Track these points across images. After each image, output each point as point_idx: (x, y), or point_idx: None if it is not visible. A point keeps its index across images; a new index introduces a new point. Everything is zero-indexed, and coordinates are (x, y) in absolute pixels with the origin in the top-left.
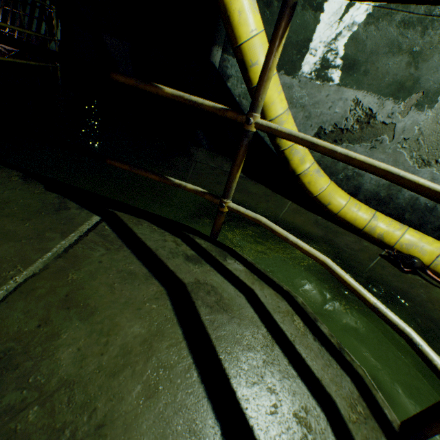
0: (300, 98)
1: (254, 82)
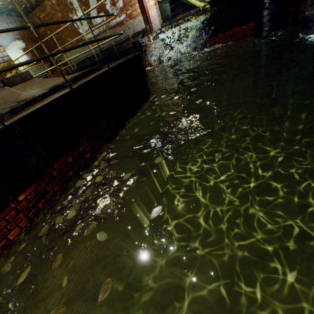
0: None
1: None
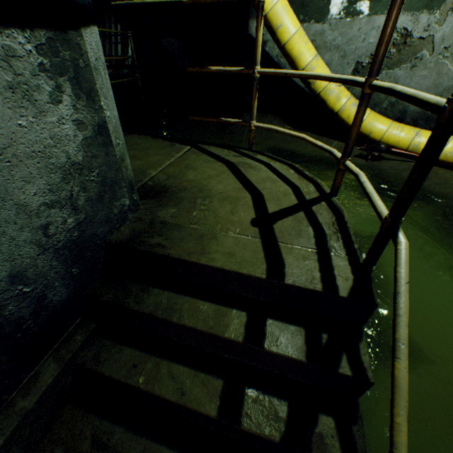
0: (333, 40)
1: (282, 41)
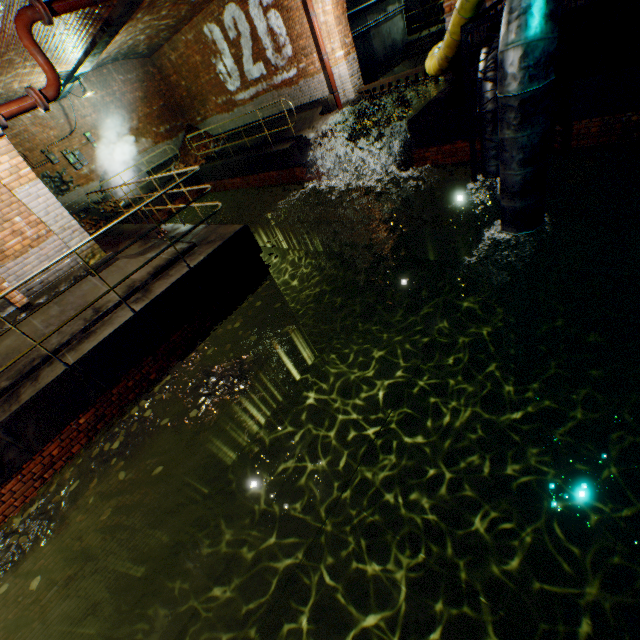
0: None
1: None
